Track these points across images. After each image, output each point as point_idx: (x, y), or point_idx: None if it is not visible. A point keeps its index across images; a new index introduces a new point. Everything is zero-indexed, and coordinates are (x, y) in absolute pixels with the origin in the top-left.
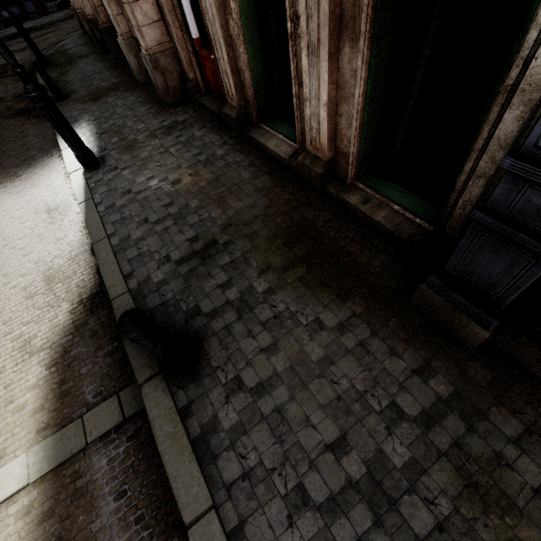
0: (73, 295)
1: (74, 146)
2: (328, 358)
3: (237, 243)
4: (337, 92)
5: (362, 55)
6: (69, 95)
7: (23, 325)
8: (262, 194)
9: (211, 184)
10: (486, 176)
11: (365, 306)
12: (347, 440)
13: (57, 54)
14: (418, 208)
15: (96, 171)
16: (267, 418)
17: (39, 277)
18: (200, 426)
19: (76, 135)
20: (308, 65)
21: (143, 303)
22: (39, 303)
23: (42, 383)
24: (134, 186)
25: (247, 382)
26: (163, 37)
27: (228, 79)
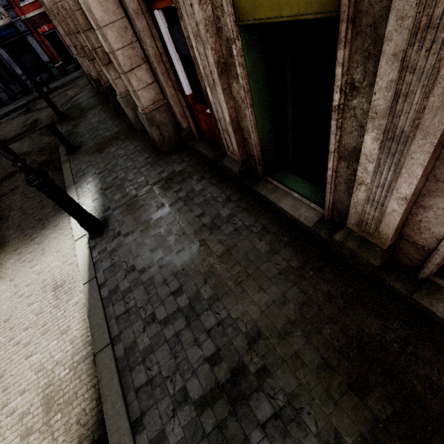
0: (73, 440)
1: (78, 218)
2: None
3: (274, 373)
4: (425, 182)
5: None
6: (79, 147)
7: None
8: (290, 281)
9: (222, 261)
10: None
11: None
12: None
13: (72, 108)
14: None
15: (100, 237)
16: None
17: (37, 398)
18: None
19: (79, 208)
20: (377, 151)
21: None
22: None
23: None
24: (138, 260)
25: None
26: (157, 96)
27: (229, 137)
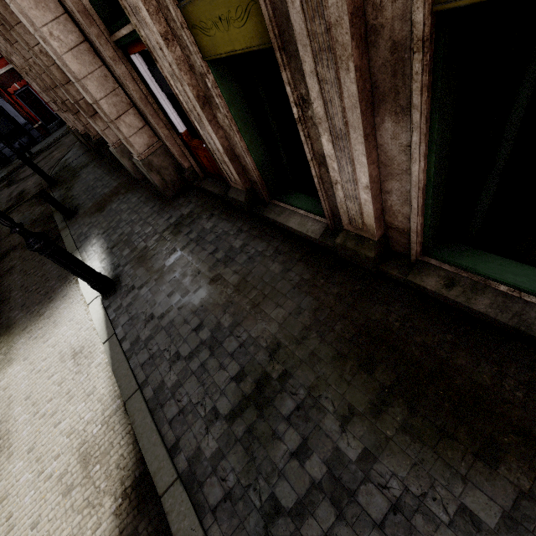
0: (115, 483)
1: (87, 278)
2: None
3: (295, 374)
4: (379, 169)
5: (418, 130)
6: (77, 210)
7: None
8: (303, 292)
9: (239, 289)
10: None
11: (532, 473)
12: None
13: (62, 170)
14: None
15: (114, 295)
16: None
17: (73, 458)
18: None
19: (87, 267)
20: (333, 150)
21: (200, 498)
22: (78, 502)
23: None
24: (156, 308)
25: None
26: (151, 139)
27: (228, 167)
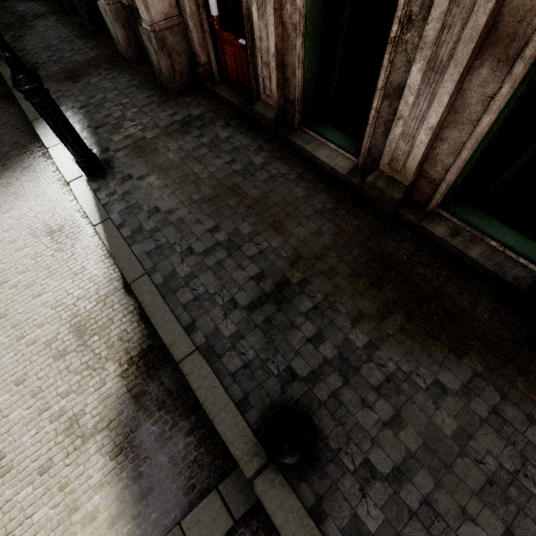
0: (118, 352)
1: (76, 150)
2: (463, 431)
3: (313, 282)
4: (447, 115)
5: (512, 82)
6: (35, 69)
7: (61, 398)
8: (325, 218)
9: (260, 203)
10: None
11: (485, 363)
12: (514, 535)
13: (1, 10)
14: (520, 246)
15: (104, 179)
16: (417, 513)
17: (64, 328)
18: (341, 530)
19: (78, 137)
20: (420, 81)
21: (220, 366)
22: (74, 365)
23: (111, 479)
24: (162, 202)
25: (379, 467)
26: (171, 10)
27: (270, 73)
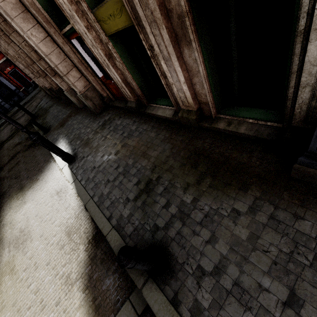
0: (84, 239)
1: (60, 154)
2: (253, 235)
3: (163, 176)
4: (188, 73)
5: (196, 50)
6: (50, 128)
7: (63, 267)
8: (166, 142)
9: (136, 147)
10: (309, 85)
11: (261, 190)
12: (296, 295)
13: (39, 110)
14: (265, 116)
15: (74, 162)
16: (231, 291)
17: (63, 234)
18: (189, 310)
19: (59, 149)
20: (166, 67)
21: (123, 233)
22: (67, 250)
23: (83, 303)
24: (96, 163)
25: (206, 268)
26: (85, 83)
27: (125, 89)
